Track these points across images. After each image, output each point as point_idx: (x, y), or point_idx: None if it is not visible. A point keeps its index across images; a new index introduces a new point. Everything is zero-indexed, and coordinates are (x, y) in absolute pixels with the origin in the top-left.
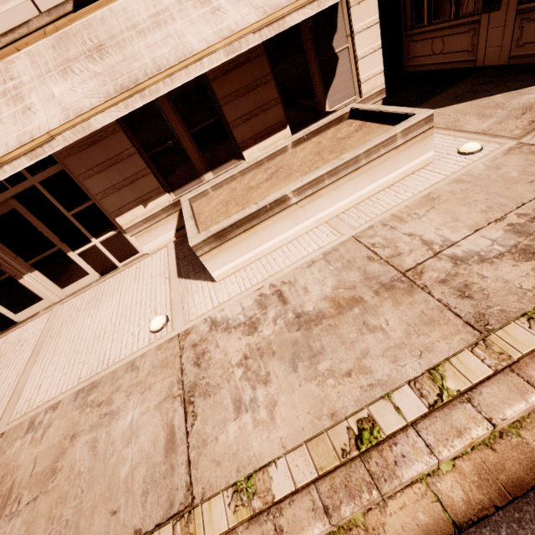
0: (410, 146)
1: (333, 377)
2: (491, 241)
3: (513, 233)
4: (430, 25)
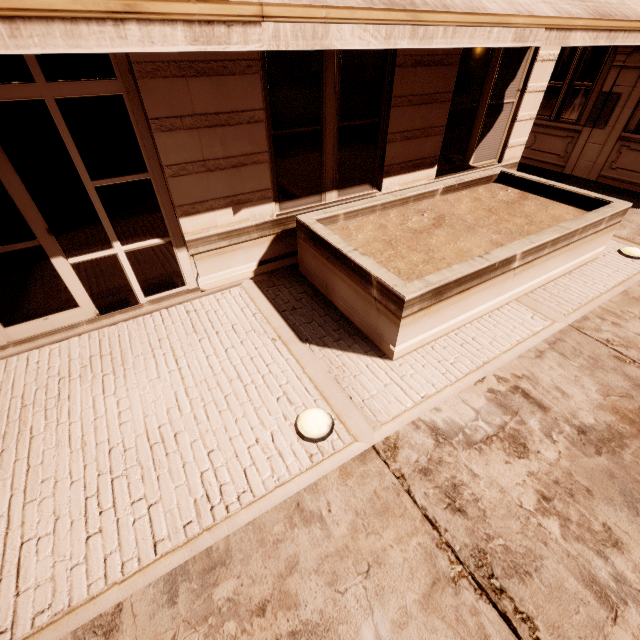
0: (602, 235)
1: None
2: None
3: None
4: None
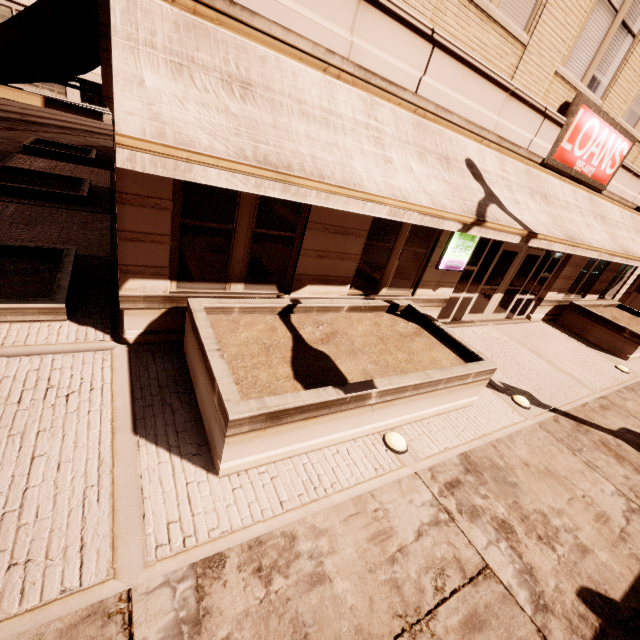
0: None
1: None
2: None
3: None
4: None
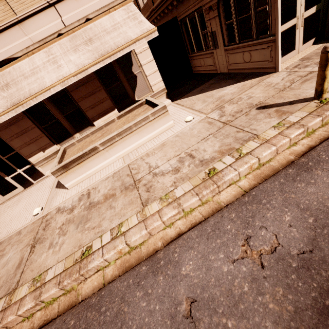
0: (158, 120)
1: (88, 230)
2: (170, 165)
3: (178, 161)
4: (197, 52)
